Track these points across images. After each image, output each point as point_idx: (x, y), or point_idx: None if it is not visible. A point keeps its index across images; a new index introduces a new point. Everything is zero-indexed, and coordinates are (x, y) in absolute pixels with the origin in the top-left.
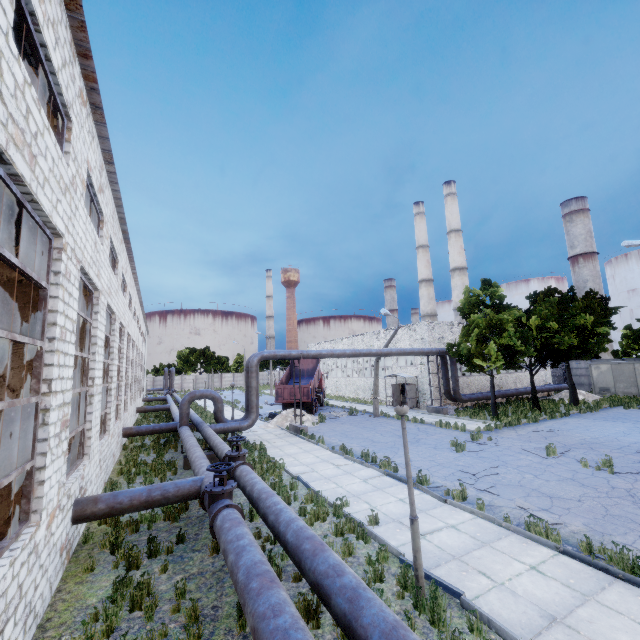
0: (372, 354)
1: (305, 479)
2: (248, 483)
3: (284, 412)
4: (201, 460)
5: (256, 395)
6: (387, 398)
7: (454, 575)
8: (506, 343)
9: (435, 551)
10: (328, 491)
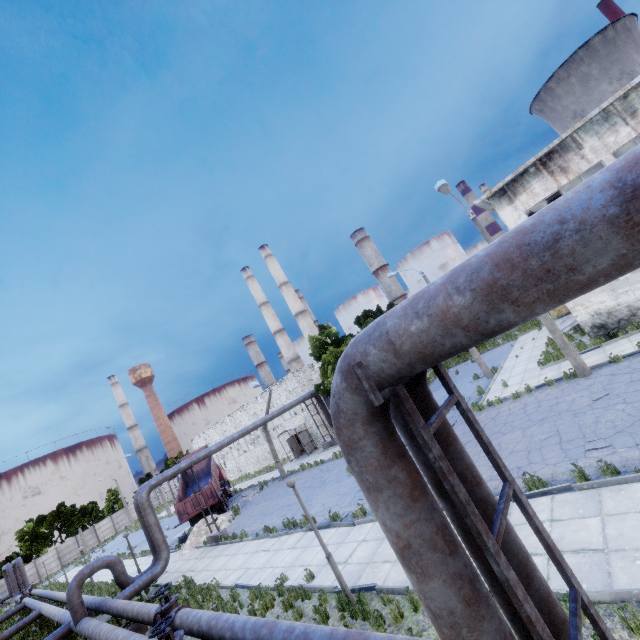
0: (258, 426)
1: (243, 582)
2: (193, 623)
3: (195, 528)
4: (130, 638)
5: (159, 530)
6: (288, 454)
7: (370, 576)
8: None
9: (356, 568)
10: (267, 579)
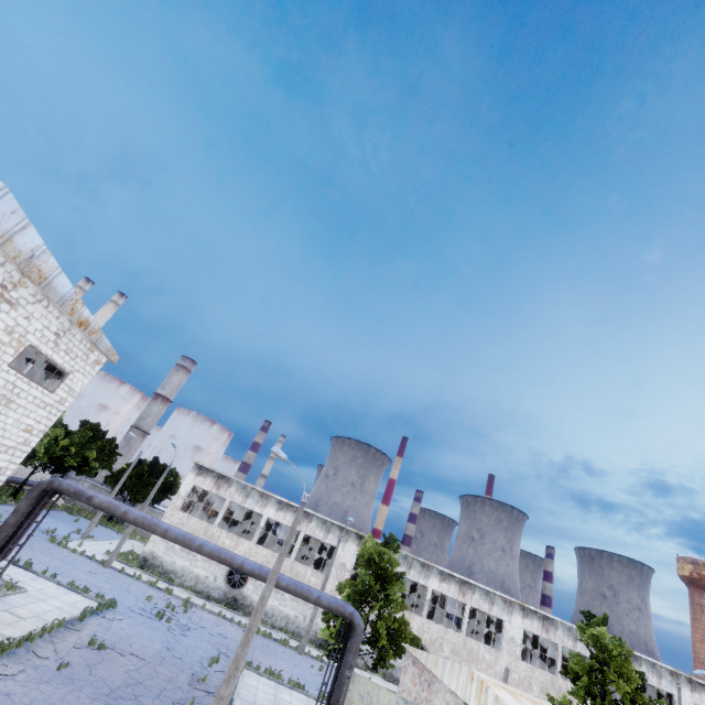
0: None
1: None
2: None
3: None
4: None
5: None
6: None
7: None
8: (36, 447)
9: None
10: None
